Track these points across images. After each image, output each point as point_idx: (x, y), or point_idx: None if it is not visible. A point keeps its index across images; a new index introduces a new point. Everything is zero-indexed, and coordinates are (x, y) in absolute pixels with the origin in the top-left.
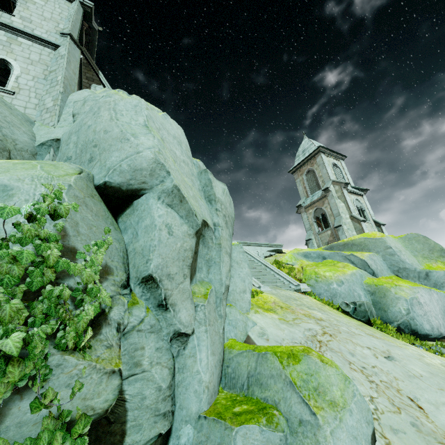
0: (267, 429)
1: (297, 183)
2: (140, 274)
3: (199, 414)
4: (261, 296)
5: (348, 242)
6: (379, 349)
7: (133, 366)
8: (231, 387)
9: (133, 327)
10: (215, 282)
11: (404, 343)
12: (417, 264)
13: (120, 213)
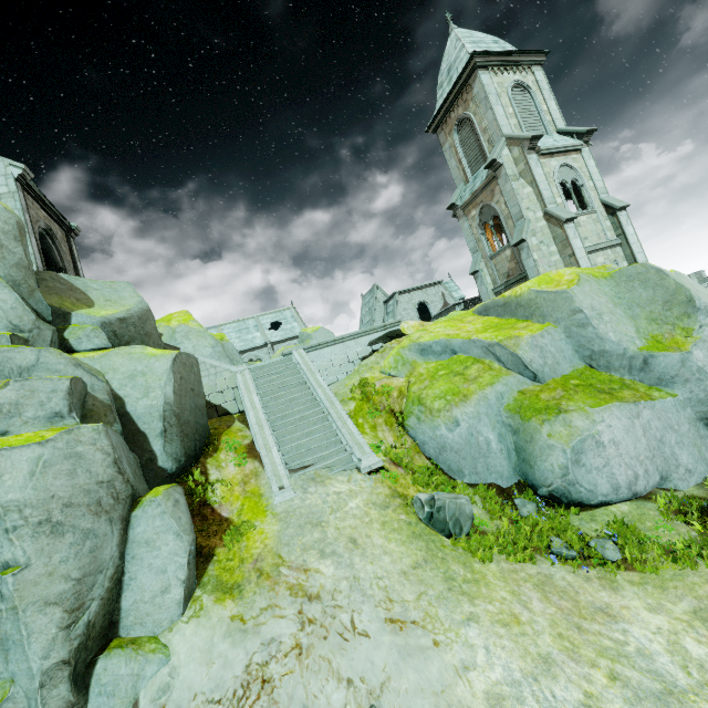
0: None
1: (445, 153)
2: None
3: None
4: (248, 540)
5: (509, 300)
6: (369, 683)
7: None
8: None
9: None
10: (21, 675)
11: (475, 606)
12: (632, 339)
13: None
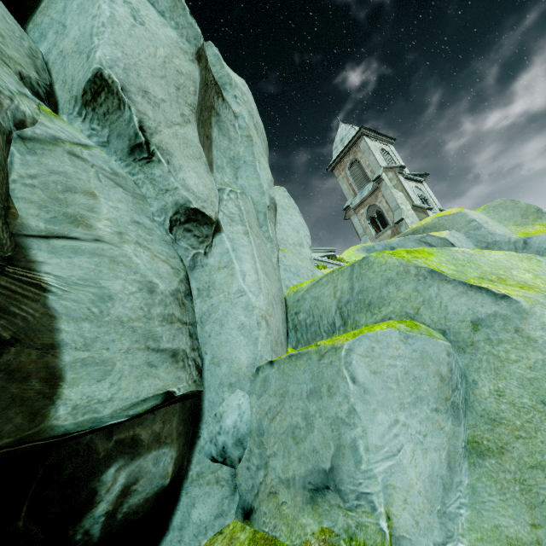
0: (416, 334)
1: (339, 181)
2: (78, 86)
3: (257, 366)
4: (325, 270)
5: (417, 228)
6: None
7: (65, 221)
8: (309, 340)
9: (56, 139)
10: (250, 190)
11: None
12: (510, 234)
13: (30, 16)
